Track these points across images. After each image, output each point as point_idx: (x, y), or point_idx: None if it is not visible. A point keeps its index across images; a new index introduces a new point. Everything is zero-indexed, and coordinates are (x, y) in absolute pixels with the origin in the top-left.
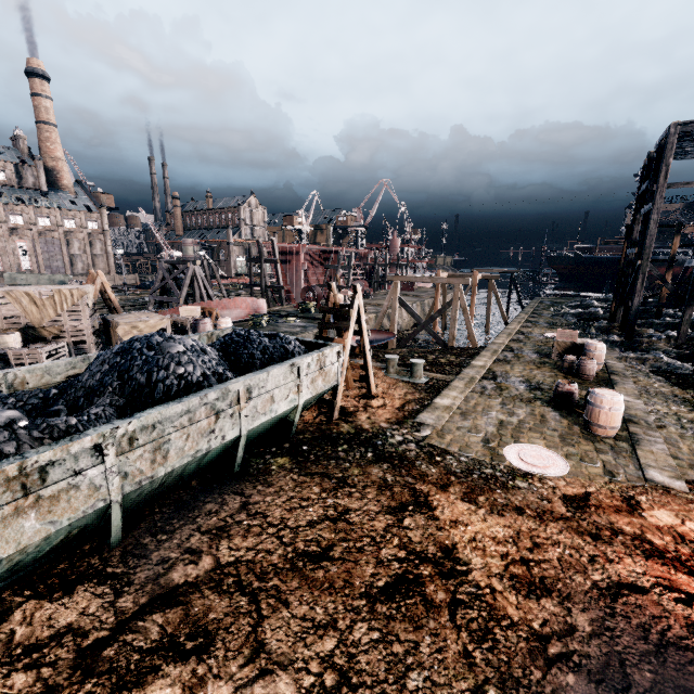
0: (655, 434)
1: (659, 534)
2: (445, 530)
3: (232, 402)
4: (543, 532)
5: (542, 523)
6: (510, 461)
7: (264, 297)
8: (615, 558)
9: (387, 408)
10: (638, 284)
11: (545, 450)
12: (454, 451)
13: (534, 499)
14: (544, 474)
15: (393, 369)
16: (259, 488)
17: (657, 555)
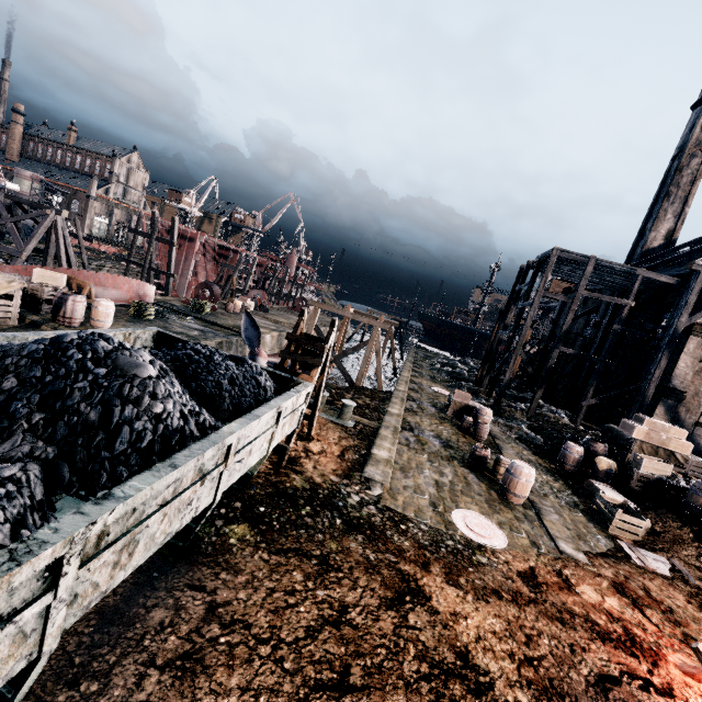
0: (547, 503)
1: (597, 612)
2: (450, 627)
3: (219, 459)
4: (526, 621)
5: (520, 608)
6: (462, 530)
7: (143, 280)
8: (585, 646)
9: (328, 455)
10: (511, 363)
11: (482, 517)
12: (412, 517)
13: (501, 578)
14: (492, 546)
15: (321, 406)
16: (224, 577)
17: (607, 638)
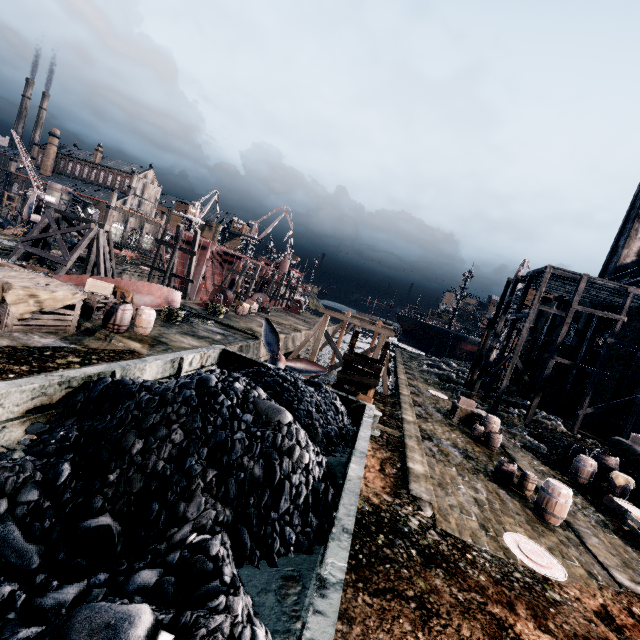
0: (581, 523)
1: None
2: None
3: None
4: None
5: None
6: (521, 558)
7: (164, 284)
8: None
9: (371, 470)
10: (508, 371)
11: (532, 542)
12: (471, 543)
13: (583, 621)
14: (555, 578)
15: None
16: (340, 627)
17: None
